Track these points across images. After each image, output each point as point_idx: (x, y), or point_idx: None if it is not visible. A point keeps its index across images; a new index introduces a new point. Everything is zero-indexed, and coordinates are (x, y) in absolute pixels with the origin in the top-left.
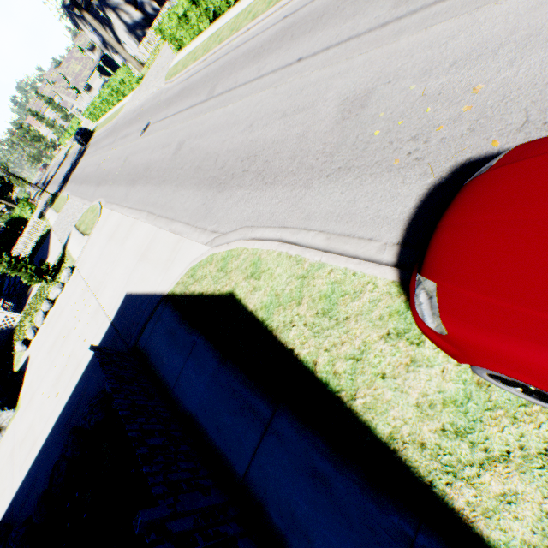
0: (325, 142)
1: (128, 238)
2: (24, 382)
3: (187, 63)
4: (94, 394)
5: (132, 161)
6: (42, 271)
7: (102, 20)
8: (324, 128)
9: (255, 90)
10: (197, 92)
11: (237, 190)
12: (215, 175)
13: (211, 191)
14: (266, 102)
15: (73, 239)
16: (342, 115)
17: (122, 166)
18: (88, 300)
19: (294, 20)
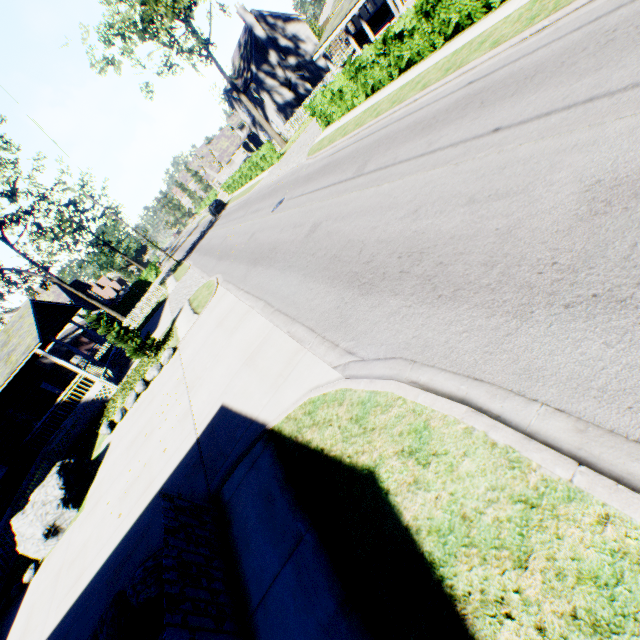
0: (556, 247)
1: (237, 329)
2: (97, 475)
3: (334, 139)
4: (156, 541)
5: (258, 238)
6: (146, 345)
7: (255, 101)
8: (552, 224)
9: (423, 167)
10: (342, 169)
11: (389, 297)
12: (357, 271)
13: (350, 291)
14: (440, 182)
15: (183, 314)
16: (591, 206)
17: (247, 242)
18: (180, 396)
19: (484, 85)
